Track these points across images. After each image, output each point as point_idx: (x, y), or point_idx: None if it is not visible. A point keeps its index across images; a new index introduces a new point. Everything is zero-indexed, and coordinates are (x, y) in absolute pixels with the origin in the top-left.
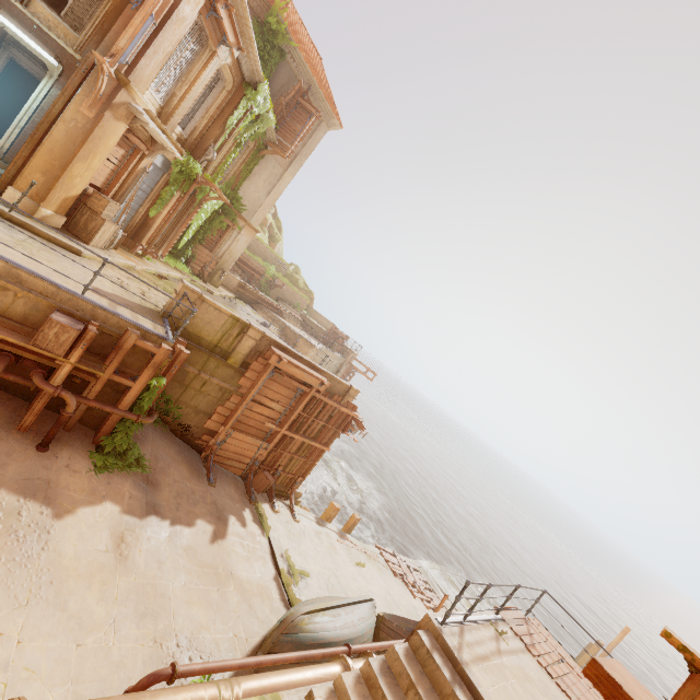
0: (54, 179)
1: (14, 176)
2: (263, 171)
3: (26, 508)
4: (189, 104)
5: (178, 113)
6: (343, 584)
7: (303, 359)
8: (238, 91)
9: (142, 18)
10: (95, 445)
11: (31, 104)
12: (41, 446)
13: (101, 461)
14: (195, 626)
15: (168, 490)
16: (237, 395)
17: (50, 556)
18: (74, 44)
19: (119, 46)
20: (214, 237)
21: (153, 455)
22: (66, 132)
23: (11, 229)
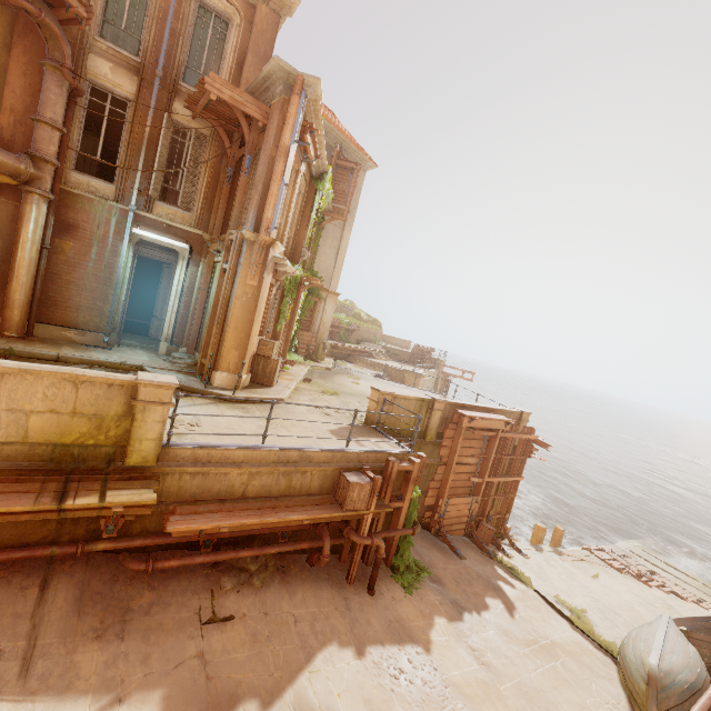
0: (244, 349)
1: (214, 361)
2: (326, 240)
3: (409, 654)
4: (289, 224)
5: (284, 236)
6: (607, 605)
7: (479, 407)
8: (310, 188)
9: (277, 185)
10: (389, 568)
11: (176, 288)
12: (370, 591)
13: (404, 581)
14: (578, 709)
15: (448, 581)
16: (441, 465)
17: (455, 691)
18: (191, 222)
19: (268, 218)
20: (307, 318)
21: (416, 553)
22: (242, 307)
23: (247, 410)
